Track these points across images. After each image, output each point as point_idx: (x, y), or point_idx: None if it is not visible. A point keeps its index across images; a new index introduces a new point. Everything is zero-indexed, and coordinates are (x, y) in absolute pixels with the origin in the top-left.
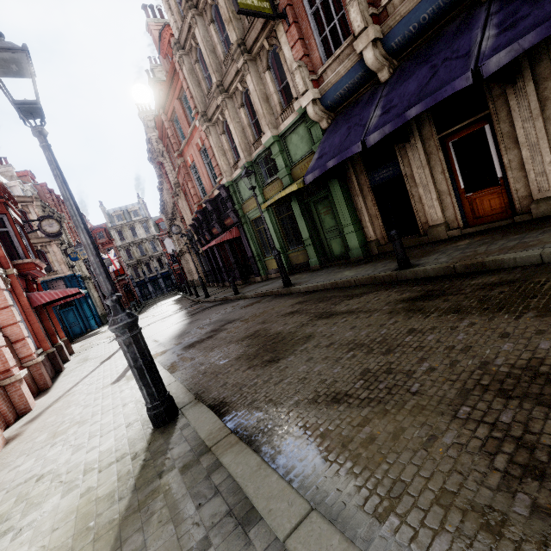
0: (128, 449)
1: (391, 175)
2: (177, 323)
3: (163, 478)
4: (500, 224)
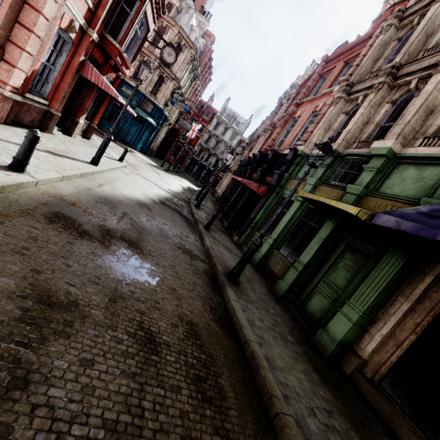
0: None
1: None
2: (144, 195)
3: None
4: None
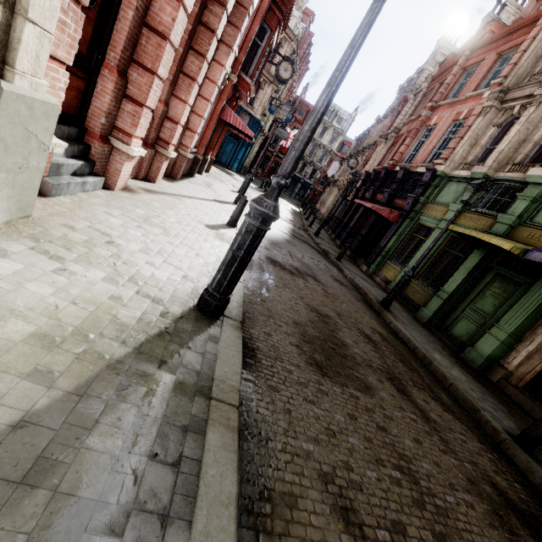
0: (167, 300)
1: None
2: (280, 230)
3: (160, 370)
4: None
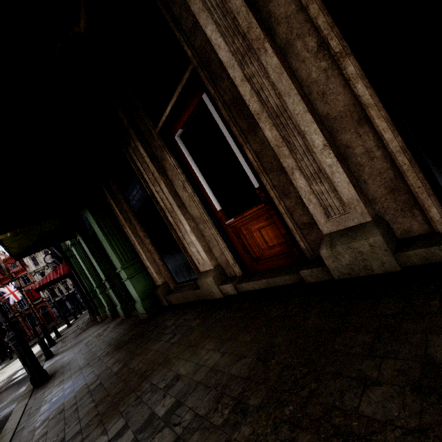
0: None
1: (142, 195)
2: None
3: None
4: (284, 281)
